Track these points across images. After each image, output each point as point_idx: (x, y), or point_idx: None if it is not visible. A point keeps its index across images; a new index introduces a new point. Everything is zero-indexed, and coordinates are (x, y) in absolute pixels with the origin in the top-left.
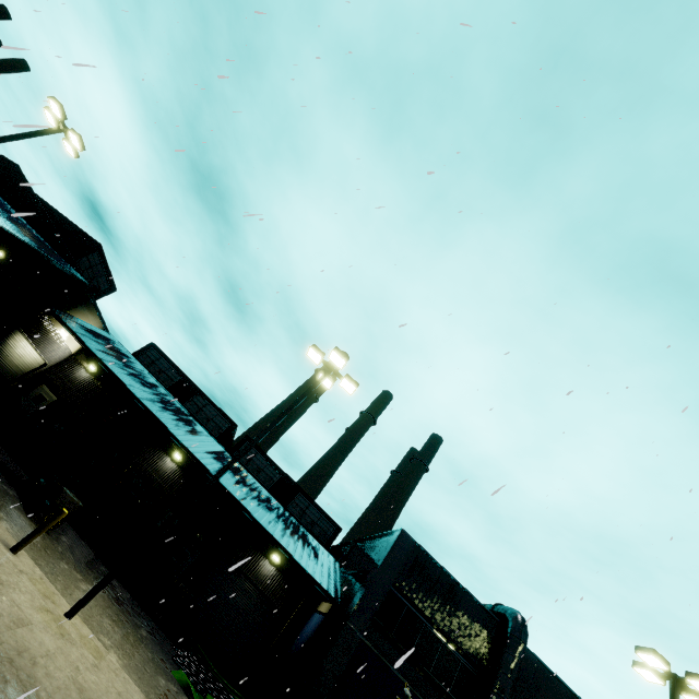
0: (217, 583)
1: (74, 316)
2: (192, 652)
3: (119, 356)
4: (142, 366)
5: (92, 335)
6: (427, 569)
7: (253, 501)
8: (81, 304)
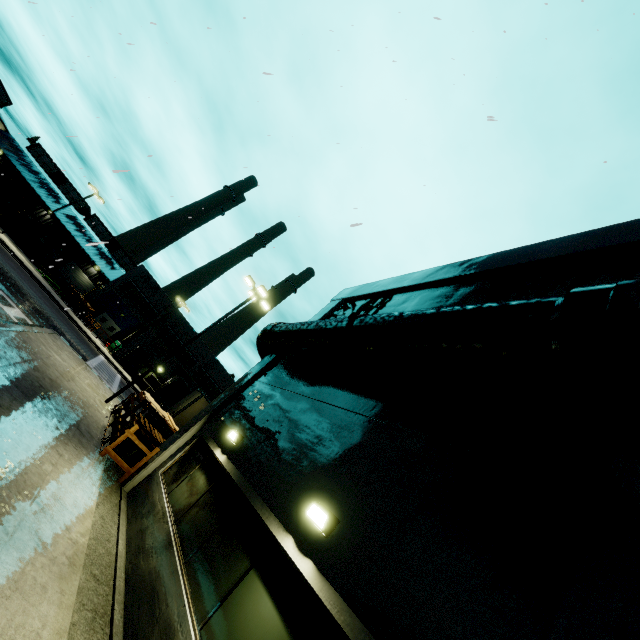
0: (68, 270)
1: None
2: (48, 276)
3: (16, 152)
4: (31, 159)
5: None
6: (149, 280)
7: (83, 239)
8: None
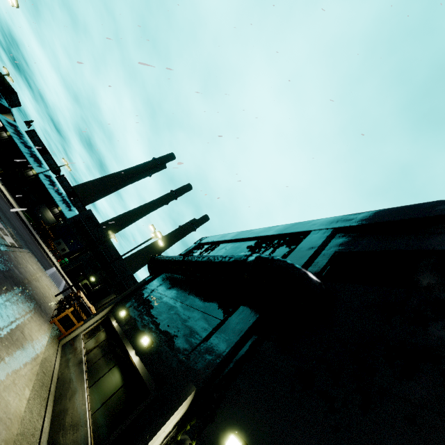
0: (40, 209)
1: (4, 116)
2: (26, 213)
3: (19, 134)
4: (27, 139)
5: (10, 125)
6: (93, 219)
7: (53, 190)
8: (7, 113)
